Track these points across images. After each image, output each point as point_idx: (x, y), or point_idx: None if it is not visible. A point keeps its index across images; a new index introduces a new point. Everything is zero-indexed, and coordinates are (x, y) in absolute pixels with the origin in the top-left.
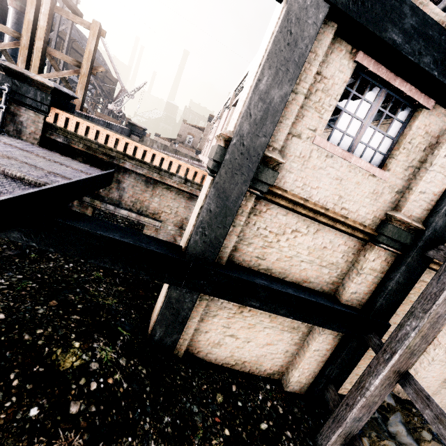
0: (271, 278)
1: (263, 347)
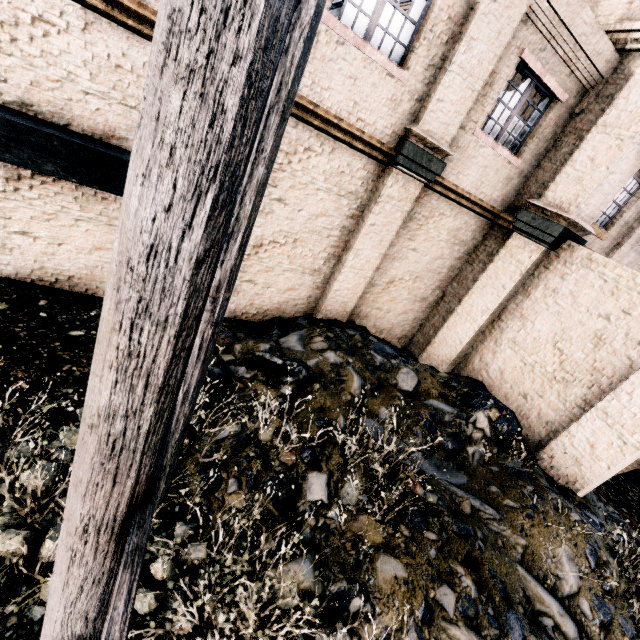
0: (25, 116)
1: (91, 253)
